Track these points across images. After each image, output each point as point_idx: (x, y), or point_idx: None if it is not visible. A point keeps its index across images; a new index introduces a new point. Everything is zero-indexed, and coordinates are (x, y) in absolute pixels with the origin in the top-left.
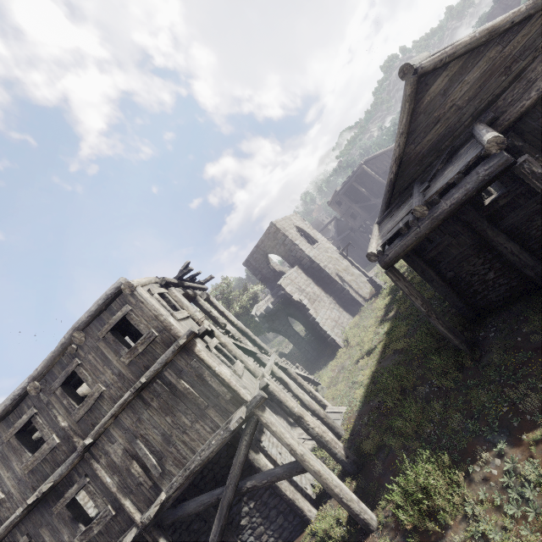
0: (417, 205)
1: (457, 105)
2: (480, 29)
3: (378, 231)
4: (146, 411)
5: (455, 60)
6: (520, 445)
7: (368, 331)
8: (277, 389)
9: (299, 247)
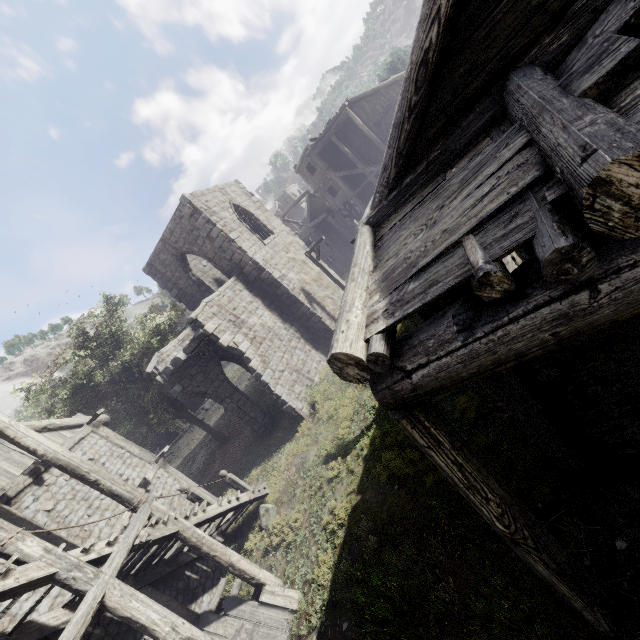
0: (639, 150)
1: None
2: None
3: (373, 252)
4: None
5: None
6: None
7: (347, 395)
8: None
9: (237, 244)
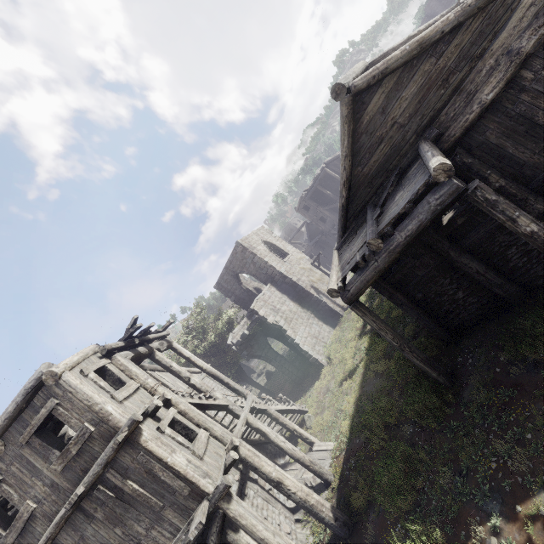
0: (371, 238)
1: (399, 123)
2: (414, 33)
3: (338, 259)
4: (90, 525)
5: (388, 76)
6: (515, 519)
7: (349, 346)
8: (250, 454)
9: (269, 264)
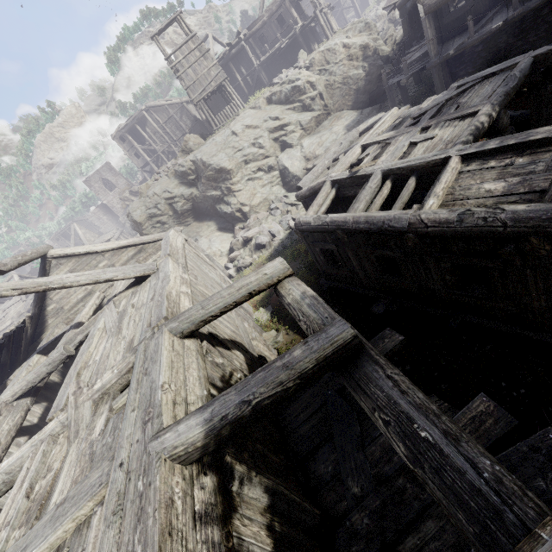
0: None
1: None
2: None
3: None
4: None
5: None
6: None
7: None
8: None
9: None
